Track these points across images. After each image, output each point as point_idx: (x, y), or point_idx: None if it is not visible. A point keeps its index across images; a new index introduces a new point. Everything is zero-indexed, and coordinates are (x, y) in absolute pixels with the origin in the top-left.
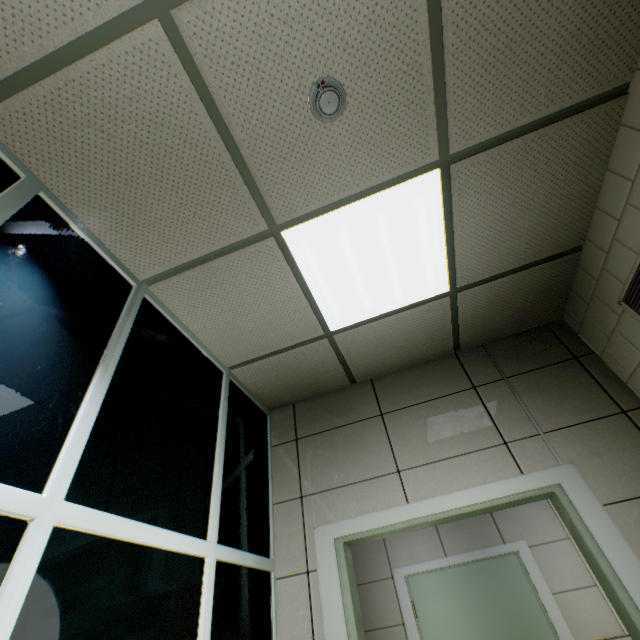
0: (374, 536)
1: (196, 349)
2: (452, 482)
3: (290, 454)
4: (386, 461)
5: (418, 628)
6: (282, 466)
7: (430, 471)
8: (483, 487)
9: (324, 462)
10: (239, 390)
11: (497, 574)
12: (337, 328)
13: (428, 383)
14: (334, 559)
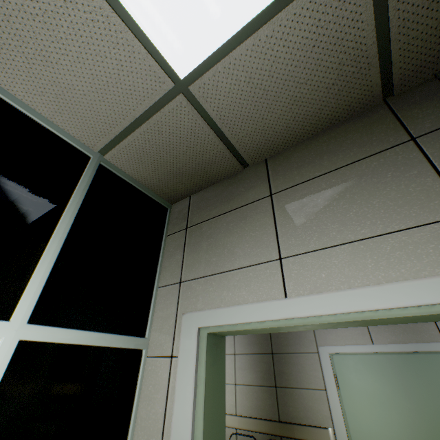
0: (244, 331)
1: (37, 125)
2: (355, 274)
3: (179, 242)
4: (267, 247)
5: (339, 396)
6: (171, 253)
7: (323, 259)
8: (411, 284)
9: (205, 249)
10: (120, 179)
11: (431, 369)
12: (187, 71)
13: (336, 149)
14: (194, 350)
